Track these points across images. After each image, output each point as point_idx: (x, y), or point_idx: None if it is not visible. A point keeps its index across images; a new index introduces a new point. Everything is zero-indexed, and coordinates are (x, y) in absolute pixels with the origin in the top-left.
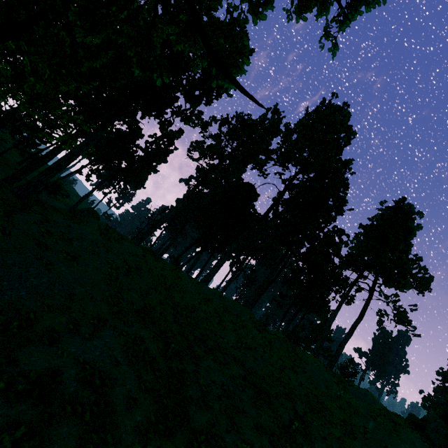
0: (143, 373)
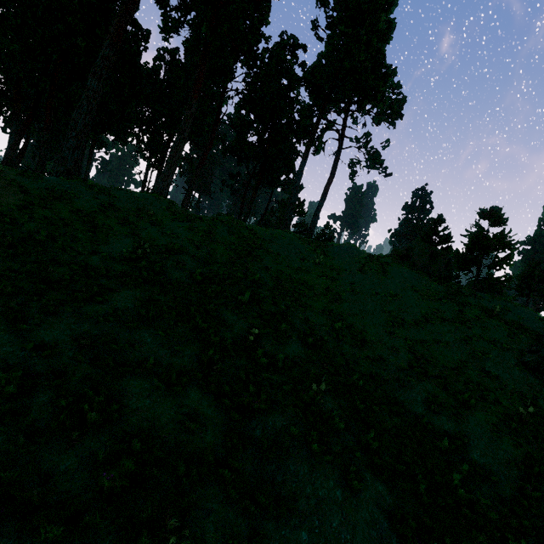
0: None
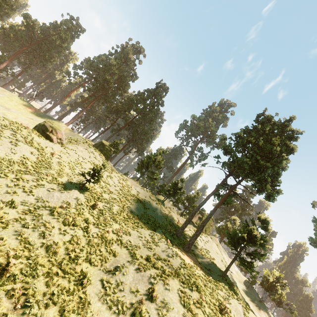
0: None
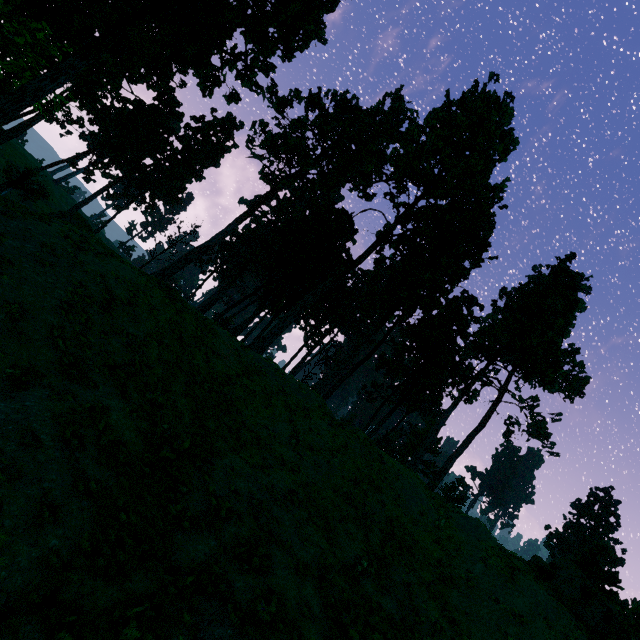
0: (91, 465)
